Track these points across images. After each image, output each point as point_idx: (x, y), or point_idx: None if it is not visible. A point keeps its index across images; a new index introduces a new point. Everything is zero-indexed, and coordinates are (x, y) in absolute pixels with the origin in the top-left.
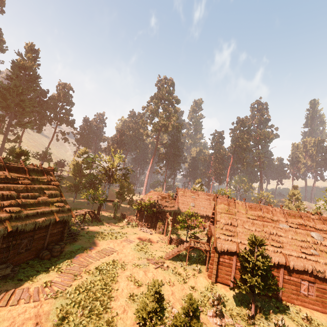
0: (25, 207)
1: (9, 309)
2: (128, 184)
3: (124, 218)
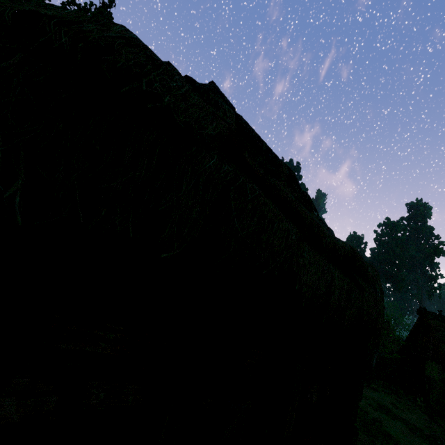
0: None
1: None
2: None
3: None
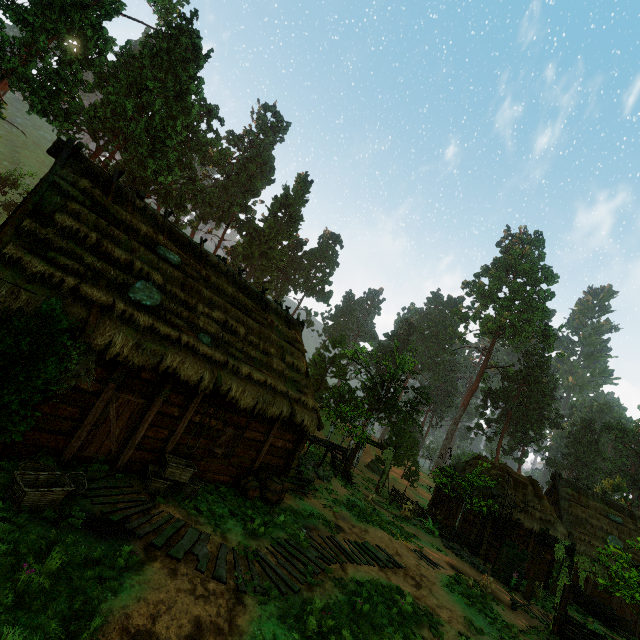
0: (249, 361)
1: (164, 563)
2: (410, 433)
3: (399, 503)
